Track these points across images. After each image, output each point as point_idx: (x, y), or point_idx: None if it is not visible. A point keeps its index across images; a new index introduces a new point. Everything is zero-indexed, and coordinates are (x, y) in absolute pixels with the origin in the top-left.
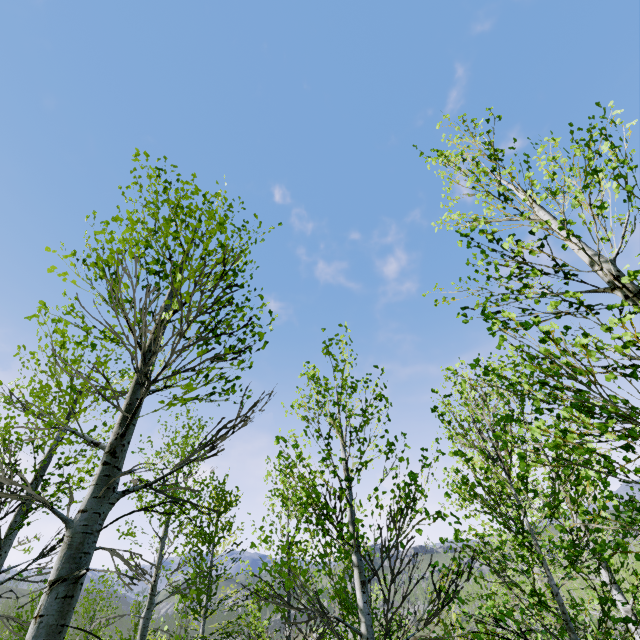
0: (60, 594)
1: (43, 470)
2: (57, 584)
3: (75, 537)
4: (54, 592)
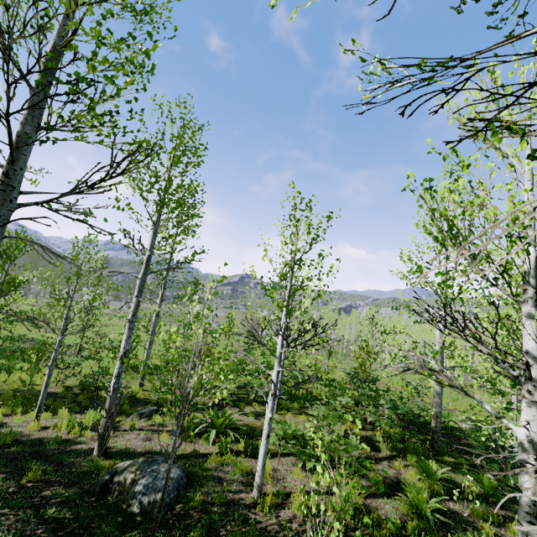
0: None
1: (49, 74)
2: None
3: None
4: None
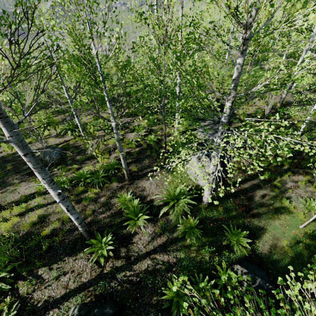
0: (30, 156)
1: None
2: (26, 155)
3: (18, 144)
4: (28, 157)
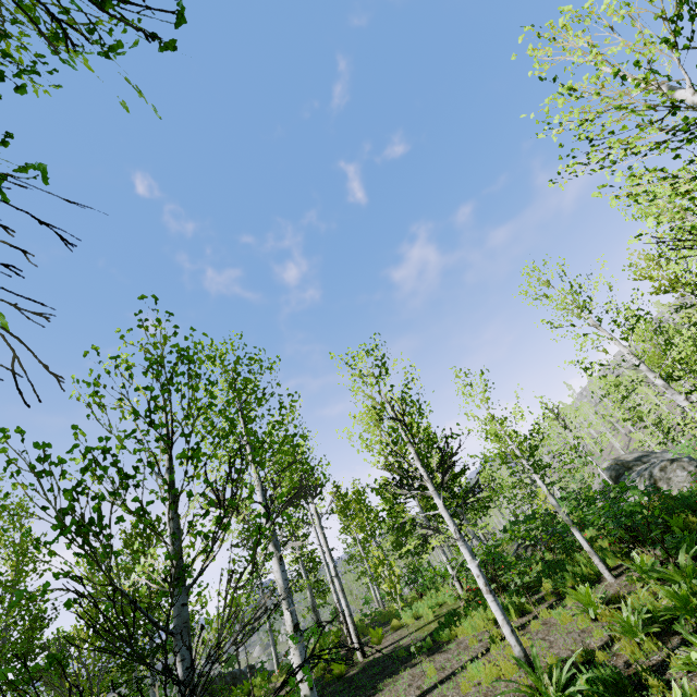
0: None
1: None
2: None
3: None
4: None
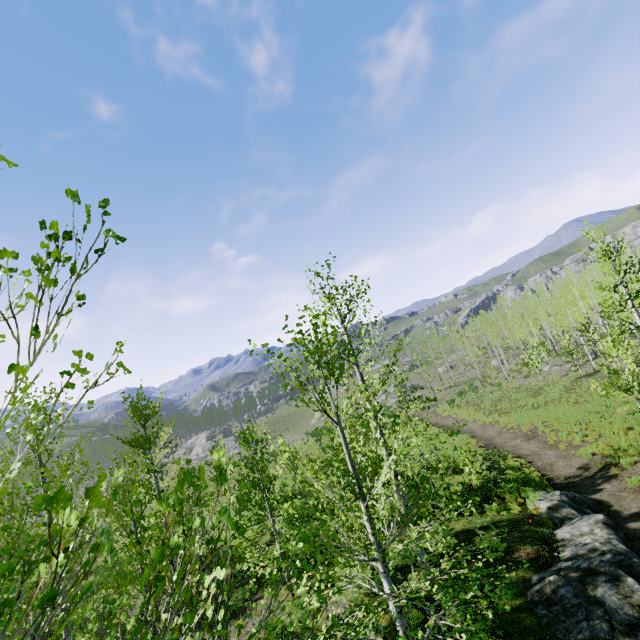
0: None
1: None
2: None
3: None
4: None
